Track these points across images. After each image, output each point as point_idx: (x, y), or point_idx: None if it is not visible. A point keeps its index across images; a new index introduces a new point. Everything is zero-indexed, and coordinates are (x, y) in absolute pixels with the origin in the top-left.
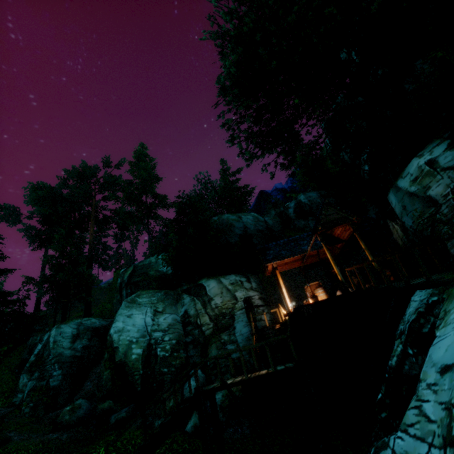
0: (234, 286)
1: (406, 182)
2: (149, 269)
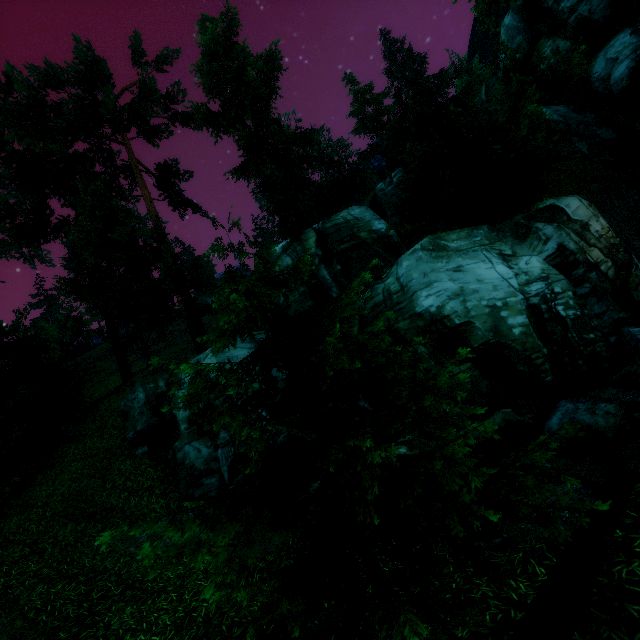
0: (593, 209)
1: None
2: (354, 229)
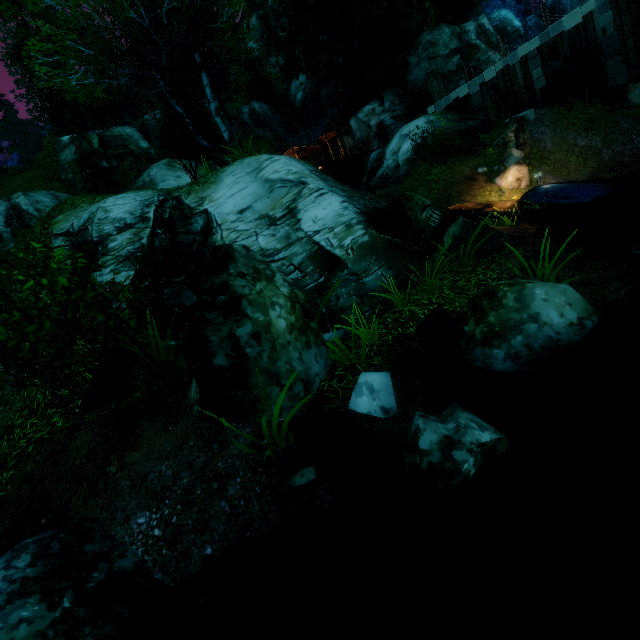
0: None
1: (362, 116)
2: (127, 142)
